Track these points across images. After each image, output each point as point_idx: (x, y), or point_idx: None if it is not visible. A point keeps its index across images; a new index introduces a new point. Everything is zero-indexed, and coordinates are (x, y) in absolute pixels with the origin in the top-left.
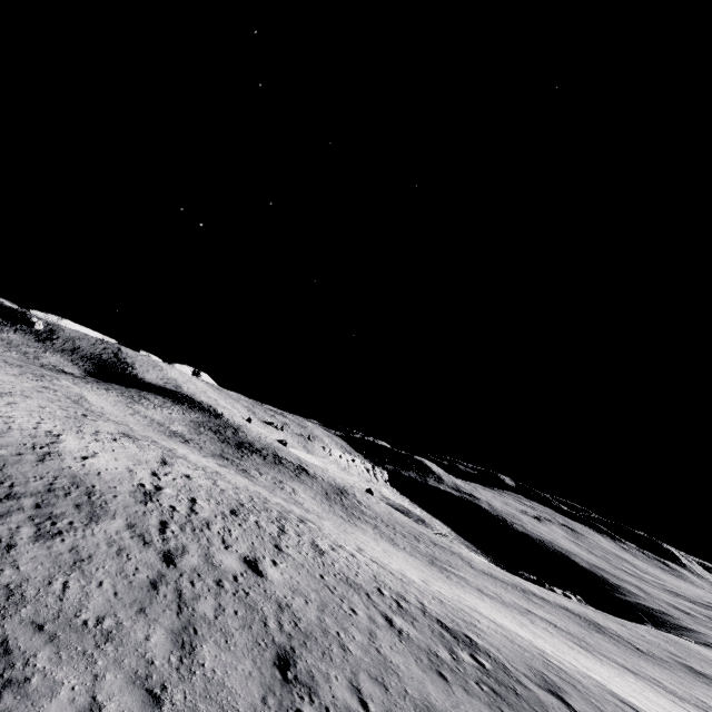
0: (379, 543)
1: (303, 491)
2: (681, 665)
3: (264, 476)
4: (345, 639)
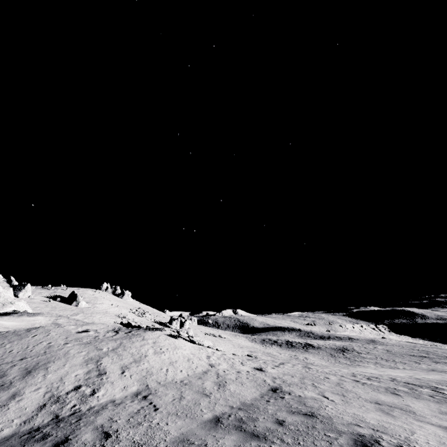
0: None
1: None
2: None
3: None
4: (393, 349)
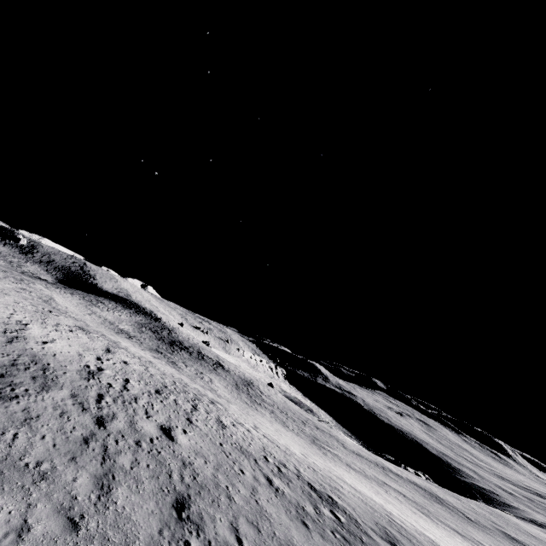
0: (273, 424)
1: (218, 381)
2: (500, 532)
3: (188, 368)
4: (232, 491)
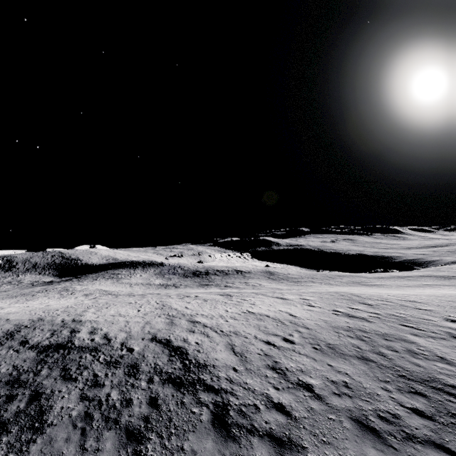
0: (338, 288)
1: (260, 282)
2: None
3: (236, 284)
4: None
